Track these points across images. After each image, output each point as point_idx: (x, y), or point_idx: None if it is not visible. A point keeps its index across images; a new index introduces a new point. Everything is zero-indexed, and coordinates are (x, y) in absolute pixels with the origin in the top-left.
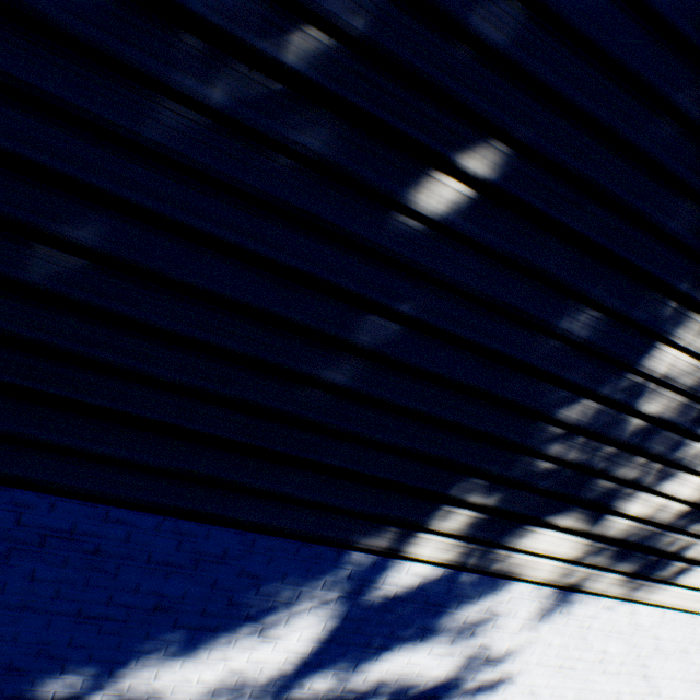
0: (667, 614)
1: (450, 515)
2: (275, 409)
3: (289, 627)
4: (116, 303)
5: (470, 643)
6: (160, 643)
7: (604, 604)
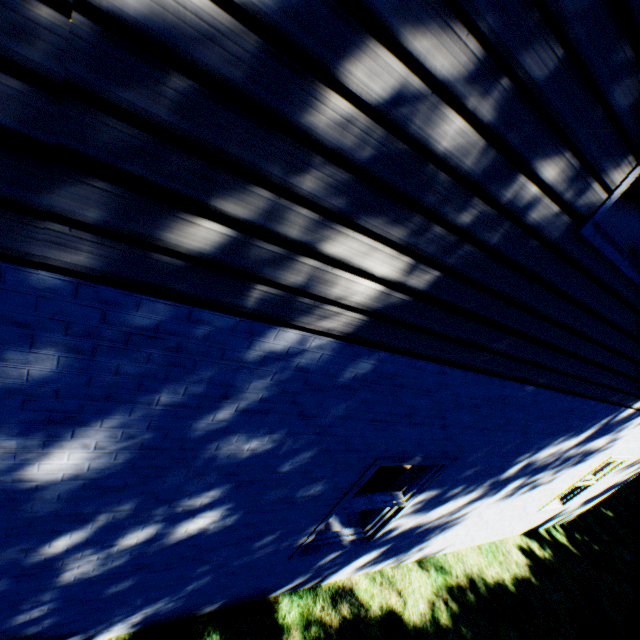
0: None
1: None
2: None
3: (584, 433)
4: None
5: (615, 434)
6: (554, 441)
7: None
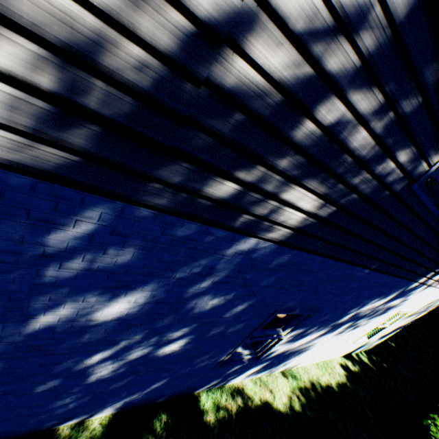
0: (435, 289)
1: (430, 274)
2: (432, 258)
3: (389, 296)
4: (435, 244)
5: (406, 297)
6: (372, 301)
7: (430, 288)
